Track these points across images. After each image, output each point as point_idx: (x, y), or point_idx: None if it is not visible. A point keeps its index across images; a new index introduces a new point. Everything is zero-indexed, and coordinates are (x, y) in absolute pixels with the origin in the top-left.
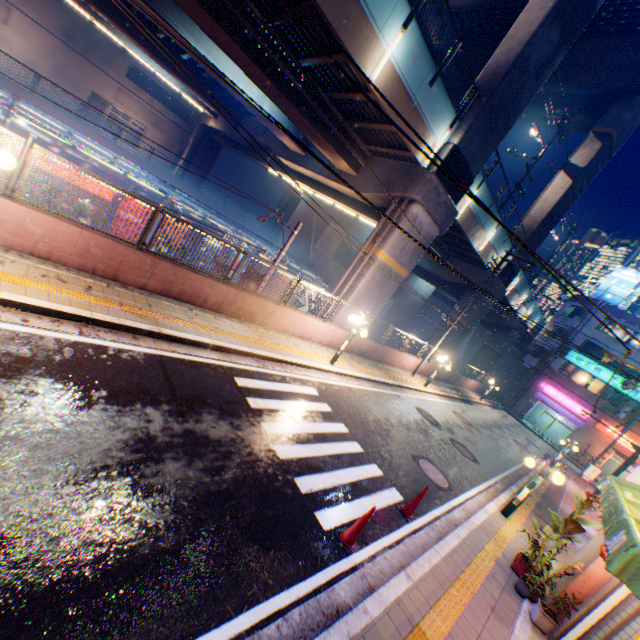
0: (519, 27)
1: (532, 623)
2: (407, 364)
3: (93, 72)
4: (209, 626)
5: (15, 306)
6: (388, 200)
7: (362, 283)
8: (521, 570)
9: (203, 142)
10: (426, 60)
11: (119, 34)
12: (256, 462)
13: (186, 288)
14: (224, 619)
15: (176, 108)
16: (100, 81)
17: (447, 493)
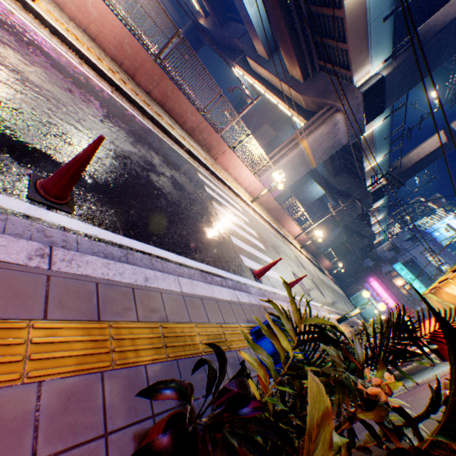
0: None
1: None
2: (293, 231)
3: None
4: (186, 256)
5: (75, 52)
6: (320, 106)
7: (284, 161)
8: None
9: (190, 36)
10: None
11: None
12: (209, 214)
13: (176, 107)
14: (194, 259)
15: (176, 4)
16: None
17: (308, 296)
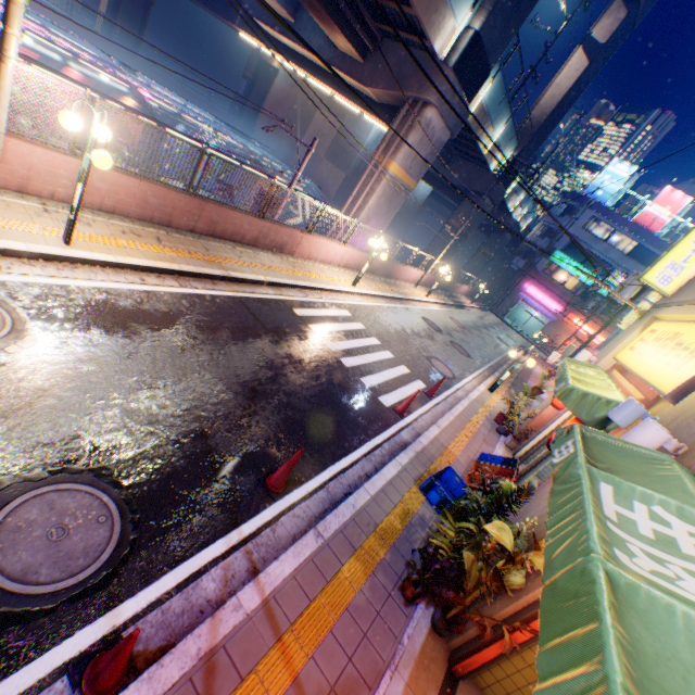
0: None
1: (505, 446)
2: (411, 277)
3: None
4: (350, 451)
5: (130, 268)
6: (400, 100)
7: (373, 200)
8: (500, 421)
9: None
10: None
11: None
12: (335, 371)
13: (228, 227)
14: (355, 448)
15: None
16: None
17: (452, 381)
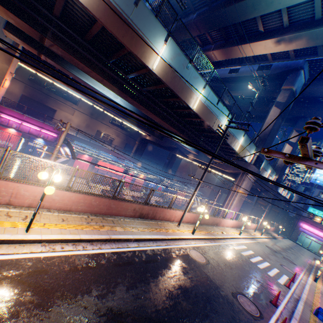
0: (268, 120)
1: None
2: (251, 227)
3: (98, 123)
4: (283, 298)
5: (201, 238)
6: (237, 172)
7: (234, 201)
8: None
9: (141, 142)
10: (248, 139)
11: (122, 119)
12: (258, 269)
13: (206, 220)
14: (283, 297)
15: (125, 128)
16: (100, 126)
17: (295, 275)
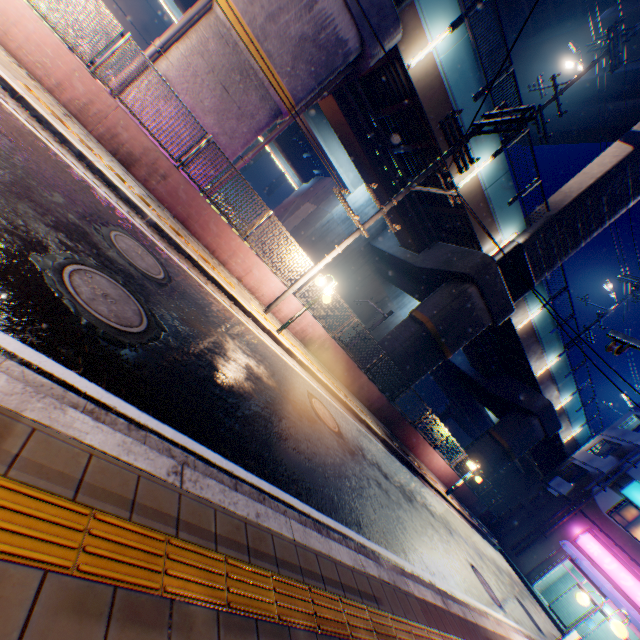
0: None
1: None
2: (269, 293)
3: None
4: None
5: None
6: None
7: (179, 46)
8: None
9: None
10: None
11: None
12: None
13: None
14: None
15: None
16: None
17: None
